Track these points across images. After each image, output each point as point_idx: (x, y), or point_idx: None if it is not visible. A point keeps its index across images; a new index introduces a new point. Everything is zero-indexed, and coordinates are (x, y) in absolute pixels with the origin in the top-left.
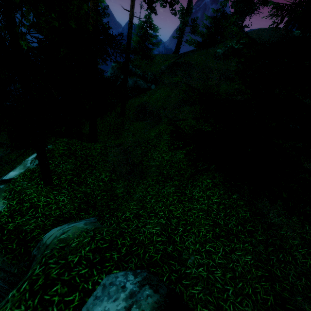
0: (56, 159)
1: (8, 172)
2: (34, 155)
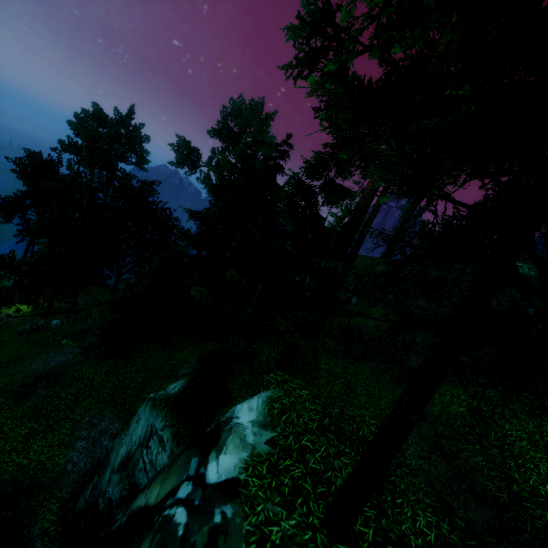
0: (318, 439)
1: (209, 451)
2: (248, 410)
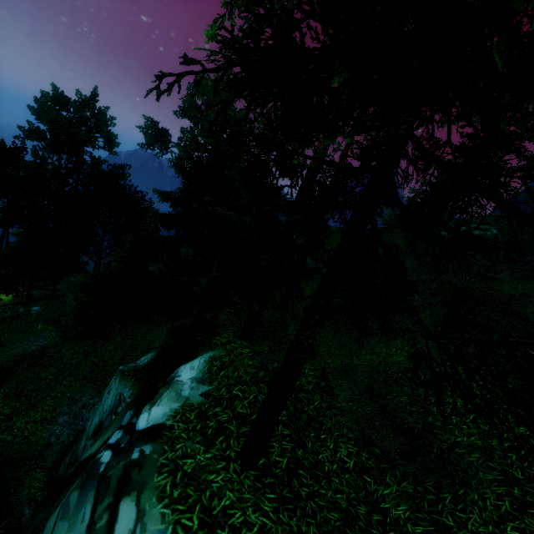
0: (249, 389)
1: (145, 405)
2: (190, 369)
